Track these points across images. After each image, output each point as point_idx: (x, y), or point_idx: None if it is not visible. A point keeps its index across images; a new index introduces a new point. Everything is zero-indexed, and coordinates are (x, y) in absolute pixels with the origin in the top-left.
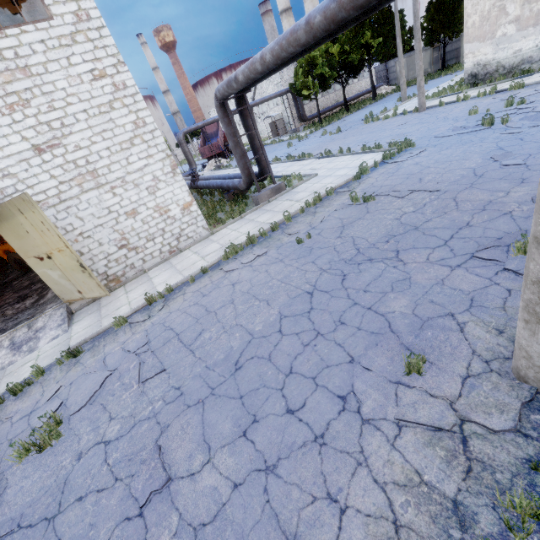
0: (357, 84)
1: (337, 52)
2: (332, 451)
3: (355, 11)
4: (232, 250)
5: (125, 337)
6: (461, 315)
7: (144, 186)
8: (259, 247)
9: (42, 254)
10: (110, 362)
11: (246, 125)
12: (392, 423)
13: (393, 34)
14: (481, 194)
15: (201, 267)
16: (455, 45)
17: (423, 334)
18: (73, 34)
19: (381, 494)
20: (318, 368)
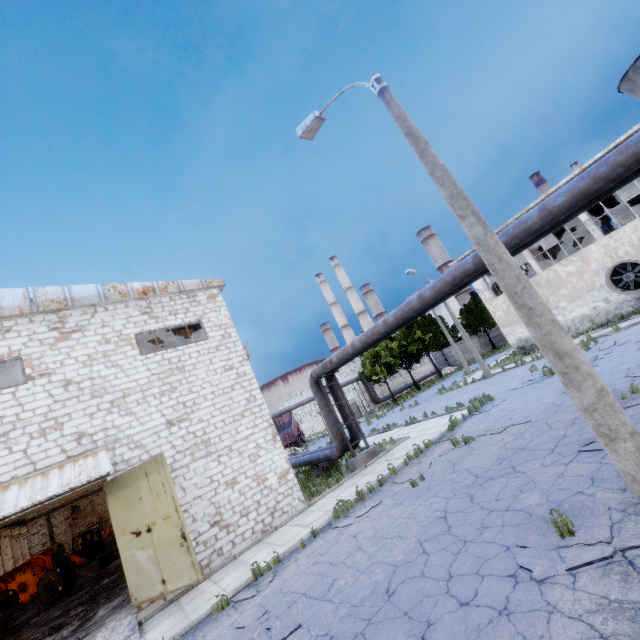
0: (420, 368)
1: (396, 346)
2: (521, 614)
3: (414, 313)
4: (342, 506)
5: (231, 618)
6: (588, 489)
7: (247, 453)
8: (371, 501)
9: (143, 526)
10: None
11: (336, 396)
12: (566, 575)
13: (439, 330)
14: (566, 415)
15: (311, 528)
16: (496, 332)
17: (562, 508)
18: (218, 346)
19: (580, 623)
20: (477, 564)
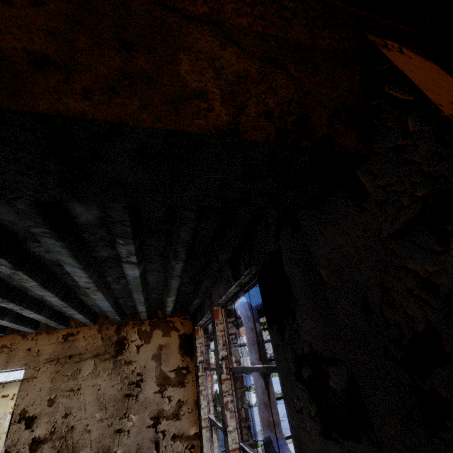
0: None
1: None
2: None
3: None
4: None
5: None
6: None
7: None
8: None
9: None
10: None
11: None
12: None
13: None
14: None
15: None
16: None
17: None
18: None
19: None
20: None
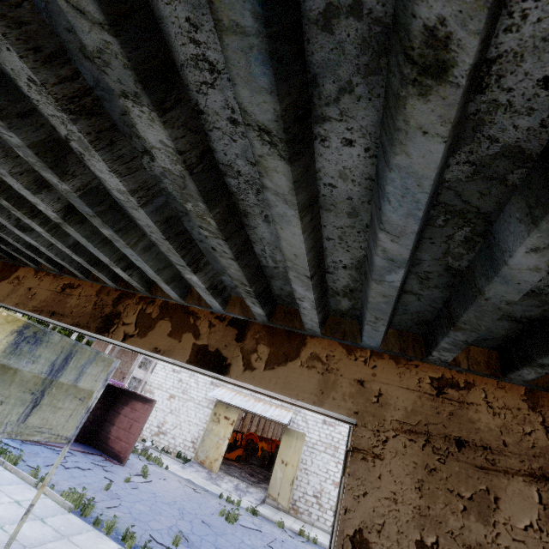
0: None
1: None
2: None
3: None
4: None
5: (276, 530)
6: None
7: None
8: None
9: (285, 460)
10: (263, 529)
11: None
12: None
13: None
14: None
15: None
16: None
17: None
18: None
19: None
20: None
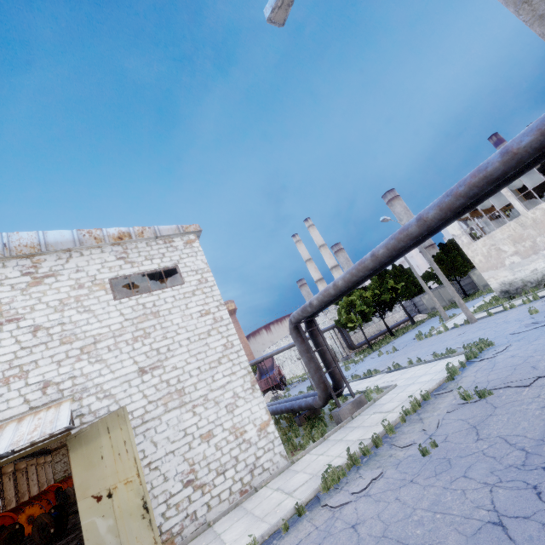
0: (392, 316)
1: (369, 295)
2: None
3: (411, 240)
4: (332, 474)
5: None
6: None
7: (224, 403)
8: (367, 469)
9: (104, 490)
10: None
11: (317, 342)
12: None
13: (410, 280)
14: None
15: (295, 504)
16: (466, 280)
17: None
18: (194, 290)
19: None
20: None
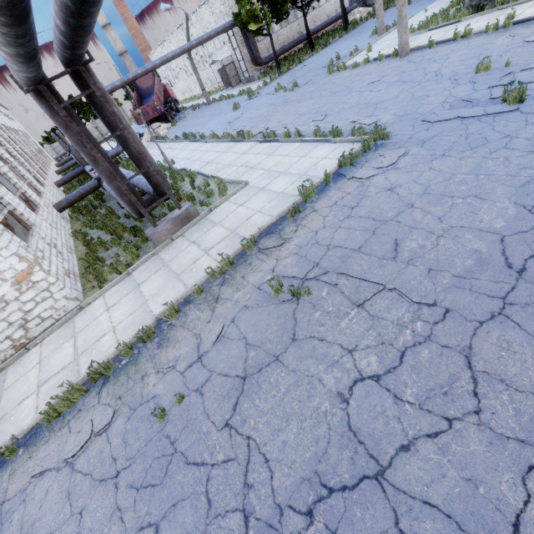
0: (325, 7)
1: None
2: None
3: None
4: (58, 405)
5: None
6: None
7: None
8: (109, 393)
9: None
10: None
11: (107, 121)
12: None
13: None
14: (533, 361)
15: None
16: None
17: None
18: None
19: None
20: None
